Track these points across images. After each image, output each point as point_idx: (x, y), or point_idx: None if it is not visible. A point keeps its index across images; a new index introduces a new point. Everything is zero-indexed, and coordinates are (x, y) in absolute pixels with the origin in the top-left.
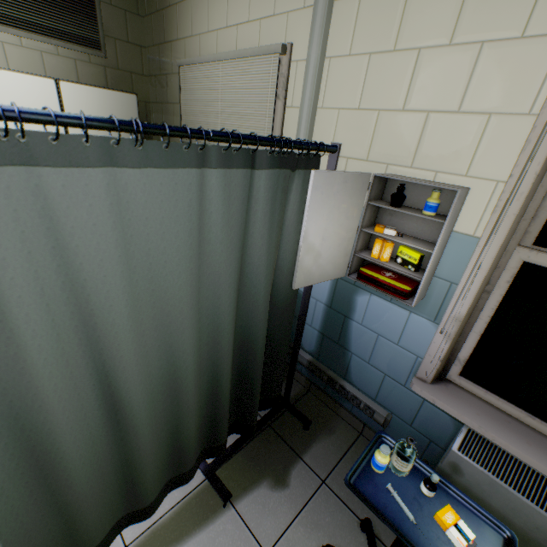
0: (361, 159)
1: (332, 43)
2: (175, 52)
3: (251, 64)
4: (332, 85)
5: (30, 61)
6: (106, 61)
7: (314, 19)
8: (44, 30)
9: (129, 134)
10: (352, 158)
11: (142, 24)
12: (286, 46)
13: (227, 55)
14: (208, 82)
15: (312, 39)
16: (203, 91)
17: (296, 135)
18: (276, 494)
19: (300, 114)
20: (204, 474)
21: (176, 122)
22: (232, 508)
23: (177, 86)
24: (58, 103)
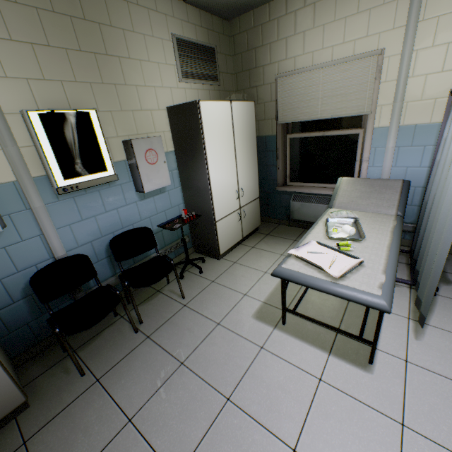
0: (447, 97)
1: (417, 43)
2: (267, 71)
3: (352, 65)
4: (419, 64)
5: (193, 96)
6: (219, 87)
7: (407, 33)
8: (198, 76)
9: (252, 126)
10: (439, 98)
11: (231, 60)
12: (381, 50)
13: (329, 64)
14: (308, 82)
15: (405, 43)
16: (303, 88)
17: (394, 95)
18: (451, 286)
19: (397, 83)
20: (413, 285)
21: (266, 114)
22: (438, 296)
23: (268, 91)
24: (231, 115)
